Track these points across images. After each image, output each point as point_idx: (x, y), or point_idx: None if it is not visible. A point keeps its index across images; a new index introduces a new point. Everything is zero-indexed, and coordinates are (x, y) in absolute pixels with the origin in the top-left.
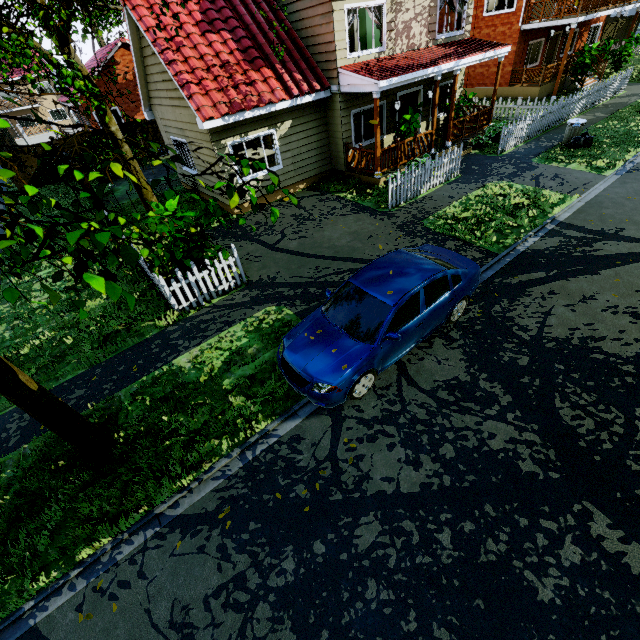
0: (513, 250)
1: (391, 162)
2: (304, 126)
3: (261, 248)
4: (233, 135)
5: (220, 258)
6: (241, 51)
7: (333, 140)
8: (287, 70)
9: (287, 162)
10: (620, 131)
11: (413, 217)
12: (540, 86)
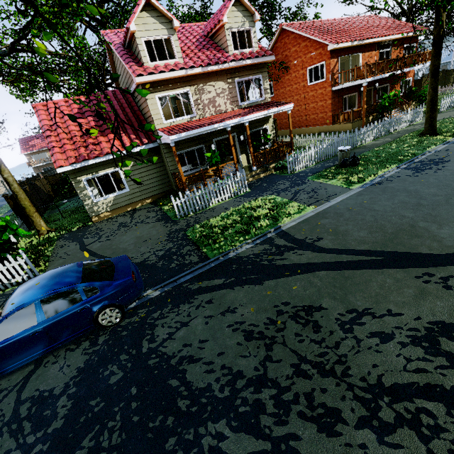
0: (224, 256)
1: (199, 184)
2: (144, 164)
3: (77, 248)
4: (87, 174)
5: (10, 260)
6: (99, 126)
7: (168, 171)
8: (128, 133)
9: (133, 187)
10: (392, 151)
11: (186, 225)
12: (352, 123)
